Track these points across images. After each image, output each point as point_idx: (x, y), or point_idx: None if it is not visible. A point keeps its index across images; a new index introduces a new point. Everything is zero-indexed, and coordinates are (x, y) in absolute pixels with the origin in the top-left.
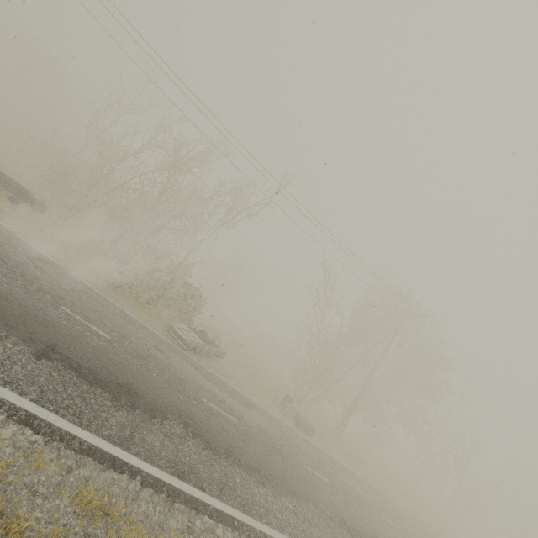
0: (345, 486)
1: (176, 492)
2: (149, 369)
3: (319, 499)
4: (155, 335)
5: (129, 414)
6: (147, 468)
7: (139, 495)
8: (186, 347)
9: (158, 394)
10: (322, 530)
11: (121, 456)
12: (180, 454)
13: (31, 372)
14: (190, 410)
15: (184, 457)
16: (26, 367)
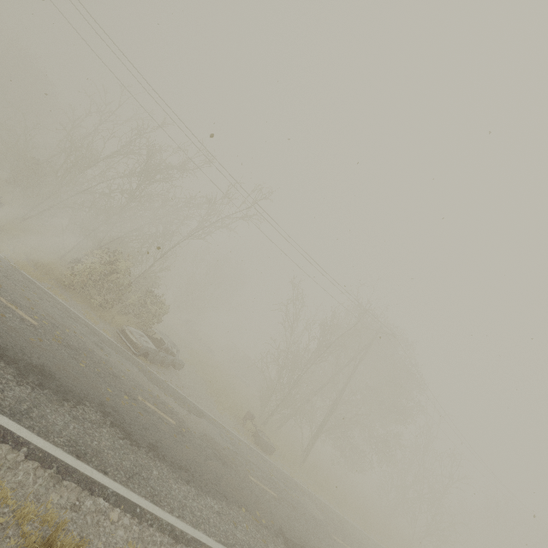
0: (295, 503)
1: (68, 469)
2: (77, 359)
3: (257, 508)
4: (99, 334)
5: (34, 391)
6: (38, 442)
7: (20, 466)
8: (135, 351)
9: (80, 382)
10: (250, 534)
11: (7, 425)
12: (87, 437)
13: None
14: (117, 403)
15: (91, 441)
16: None
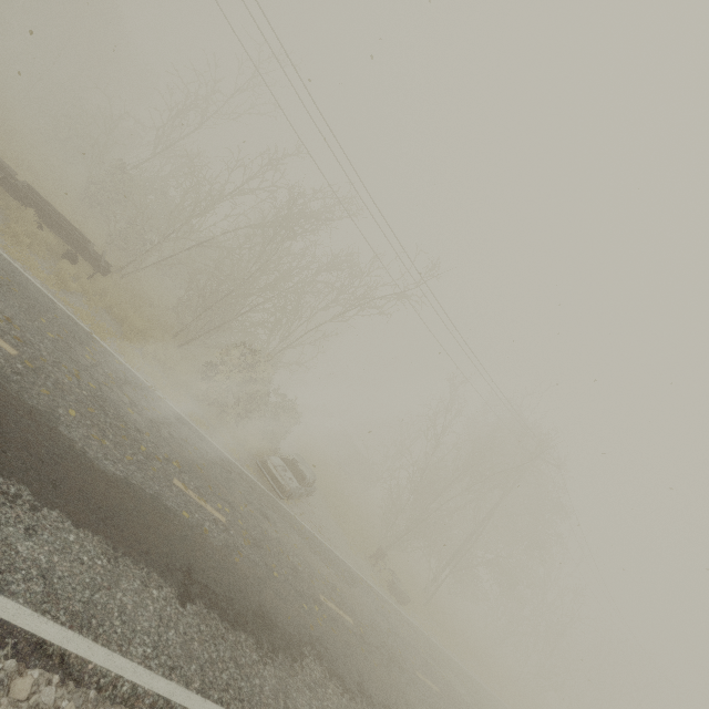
0: (450, 689)
1: None
2: (268, 564)
3: None
4: (253, 485)
5: (275, 666)
6: None
7: None
8: (282, 495)
9: (287, 612)
10: None
11: None
12: None
13: (185, 636)
14: (316, 626)
15: None
16: (178, 629)
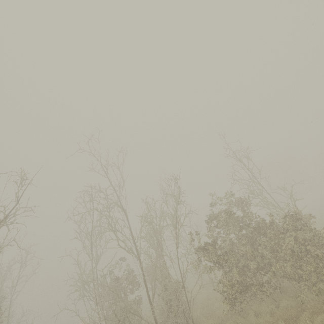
0: None
1: None
2: None
3: None
4: None
5: None
6: None
7: None
8: None
9: None
10: None
11: None
12: None
13: None
14: None
15: None
16: None
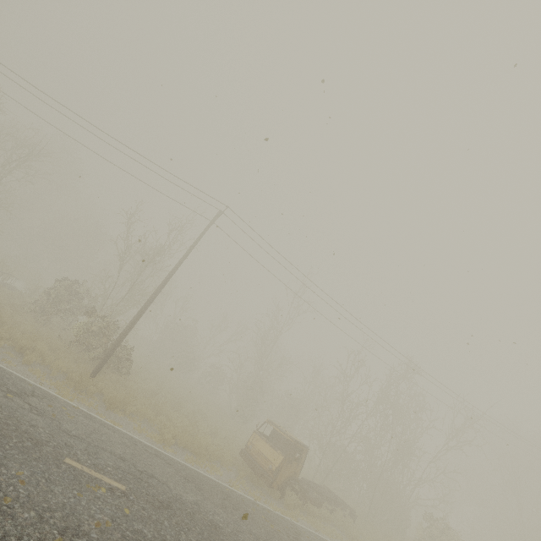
0: None
1: None
2: None
3: None
4: None
5: None
6: None
7: None
8: None
9: None
10: None
11: None
12: None
13: None
14: None
15: None
16: None
